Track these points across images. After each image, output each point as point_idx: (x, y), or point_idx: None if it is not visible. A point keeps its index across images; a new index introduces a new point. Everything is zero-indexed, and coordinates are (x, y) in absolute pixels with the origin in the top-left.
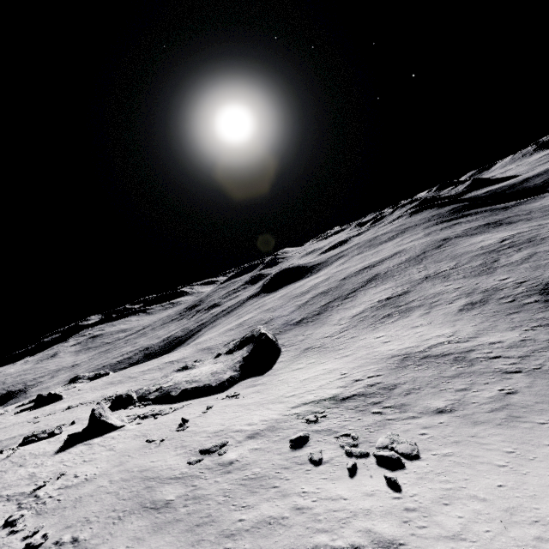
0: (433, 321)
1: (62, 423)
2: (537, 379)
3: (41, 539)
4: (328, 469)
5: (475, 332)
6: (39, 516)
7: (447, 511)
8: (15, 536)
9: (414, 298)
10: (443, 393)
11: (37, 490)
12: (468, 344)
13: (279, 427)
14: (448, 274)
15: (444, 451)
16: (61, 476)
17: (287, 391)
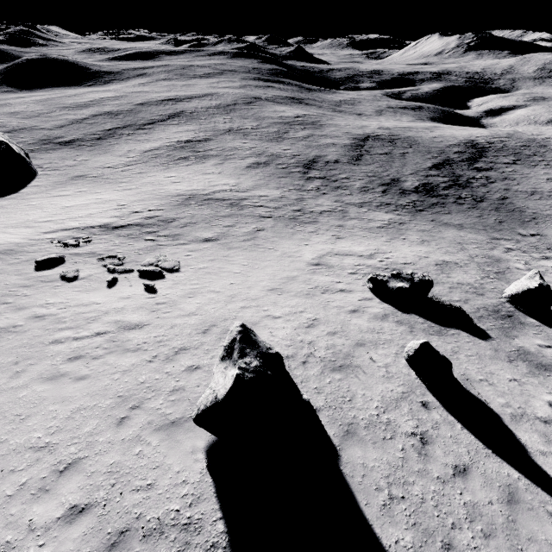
0: (224, 171)
1: None
2: (279, 223)
3: None
4: (84, 284)
5: (253, 186)
6: None
7: (190, 301)
8: None
9: (214, 147)
10: (214, 228)
11: None
12: (245, 194)
13: (21, 251)
14: (248, 133)
15: (201, 266)
16: None
17: (40, 217)
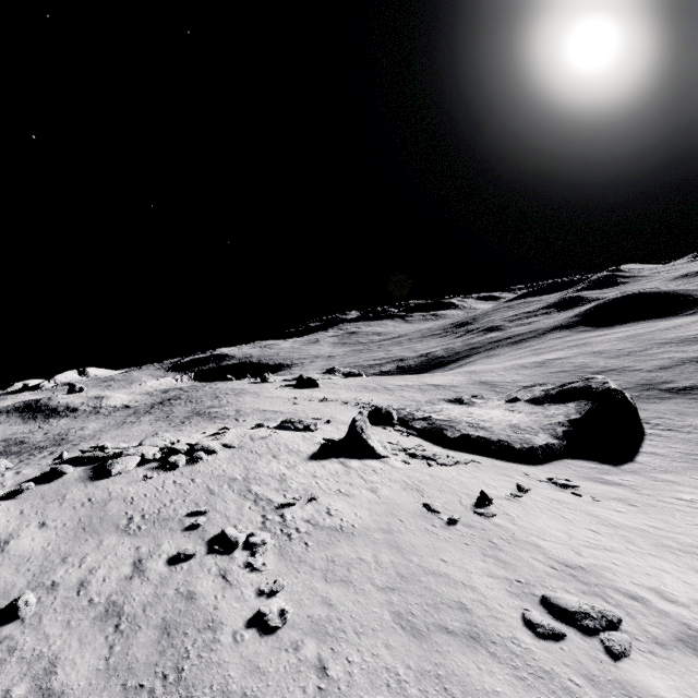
0: None
1: (317, 416)
2: None
3: (278, 617)
4: None
5: None
6: (280, 558)
7: None
8: (250, 576)
9: None
10: None
11: (284, 506)
12: None
13: None
14: None
15: None
16: (311, 500)
17: None
